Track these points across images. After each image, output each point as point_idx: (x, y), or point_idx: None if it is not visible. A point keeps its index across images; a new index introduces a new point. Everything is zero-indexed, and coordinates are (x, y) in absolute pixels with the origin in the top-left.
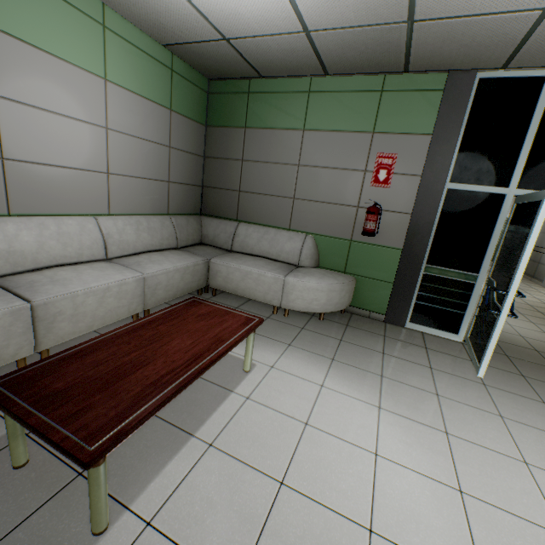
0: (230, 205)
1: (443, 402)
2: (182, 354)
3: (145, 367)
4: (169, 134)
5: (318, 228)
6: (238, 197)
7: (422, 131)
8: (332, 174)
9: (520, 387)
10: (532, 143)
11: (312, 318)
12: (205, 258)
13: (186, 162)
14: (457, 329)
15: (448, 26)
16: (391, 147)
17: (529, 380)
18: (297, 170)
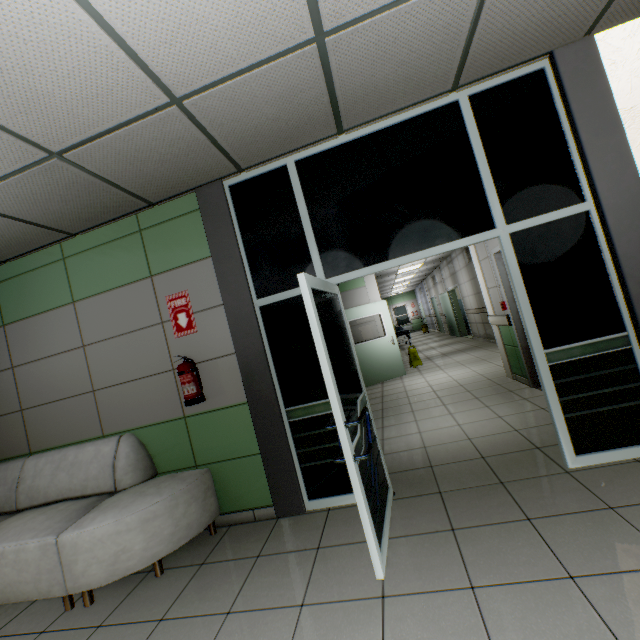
0: (16, 435)
1: None
2: None
3: None
4: None
5: (139, 418)
6: (23, 420)
7: (201, 256)
8: (127, 341)
9: (443, 563)
10: (313, 228)
11: (141, 582)
12: None
13: None
14: None
15: (107, 148)
16: (178, 285)
17: (460, 535)
18: (85, 353)
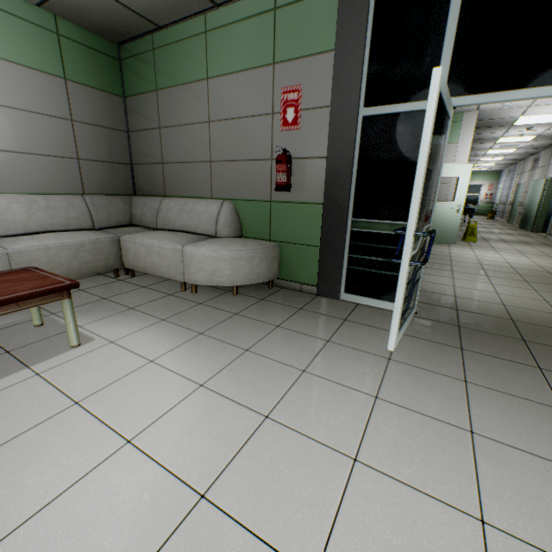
0: (157, 181)
1: (303, 379)
2: None
3: None
4: (69, 107)
5: (238, 192)
6: (162, 171)
7: (324, 48)
8: (241, 125)
9: (445, 361)
10: (457, 30)
11: (224, 294)
12: (114, 236)
13: (100, 137)
14: None
15: None
16: (294, 78)
17: (467, 353)
18: (209, 128)
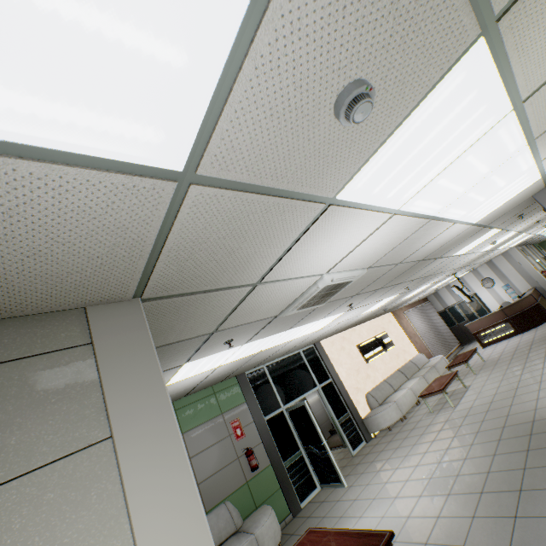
0: None
1: (359, 498)
2: (339, 539)
3: (348, 545)
4: None
5: (225, 491)
6: None
7: (242, 401)
8: (214, 448)
9: (353, 476)
10: (275, 388)
11: None
12: None
13: None
14: (315, 484)
15: (247, 365)
16: (234, 416)
17: (350, 474)
18: (191, 462)
